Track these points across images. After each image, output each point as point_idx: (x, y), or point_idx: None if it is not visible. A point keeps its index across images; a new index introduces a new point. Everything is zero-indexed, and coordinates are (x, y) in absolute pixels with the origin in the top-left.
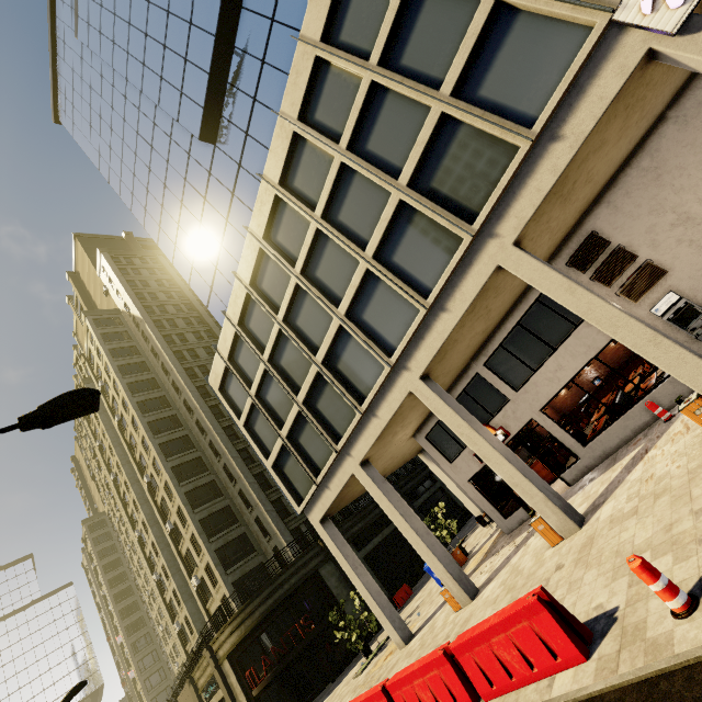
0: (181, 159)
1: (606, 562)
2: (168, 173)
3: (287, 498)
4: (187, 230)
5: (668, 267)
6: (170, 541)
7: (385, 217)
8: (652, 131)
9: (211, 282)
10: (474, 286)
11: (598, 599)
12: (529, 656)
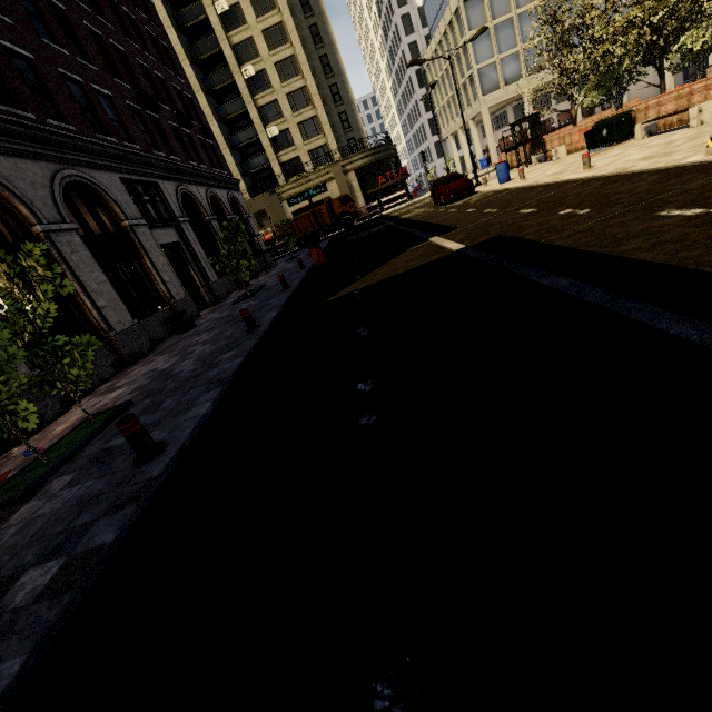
0: None
1: None
2: None
3: (478, 90)
4: None
5: None
6: (244, 85)
7: None
8: None
9: None
10: None
11: None
12: None
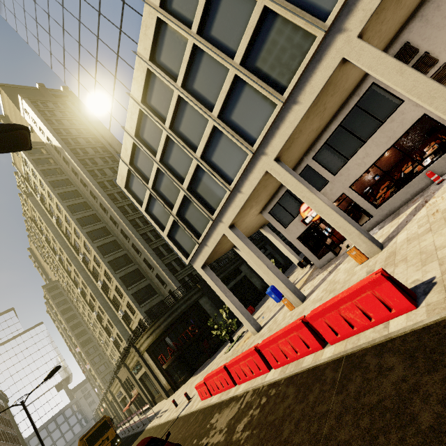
0: (74, 2)
1: (412, 259)
2: (64, 17)
3: (179, 255)
4: (86, 68)
5: None
6: (102, 291)
7: (251, 25)
8: None
9: (110, 109)
10: (321, 79)
11: (413, 278)
12: (369, 313)
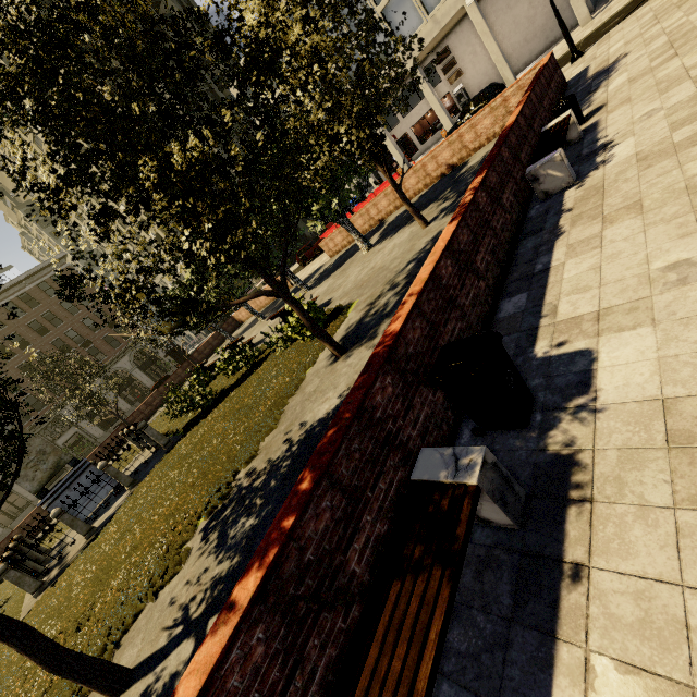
0: None
1: None
2: None
3: None
4: None
5: (464, 72)
6: None
7: None
8: (477, 2)
9: None
10: None
11: None
12: None
